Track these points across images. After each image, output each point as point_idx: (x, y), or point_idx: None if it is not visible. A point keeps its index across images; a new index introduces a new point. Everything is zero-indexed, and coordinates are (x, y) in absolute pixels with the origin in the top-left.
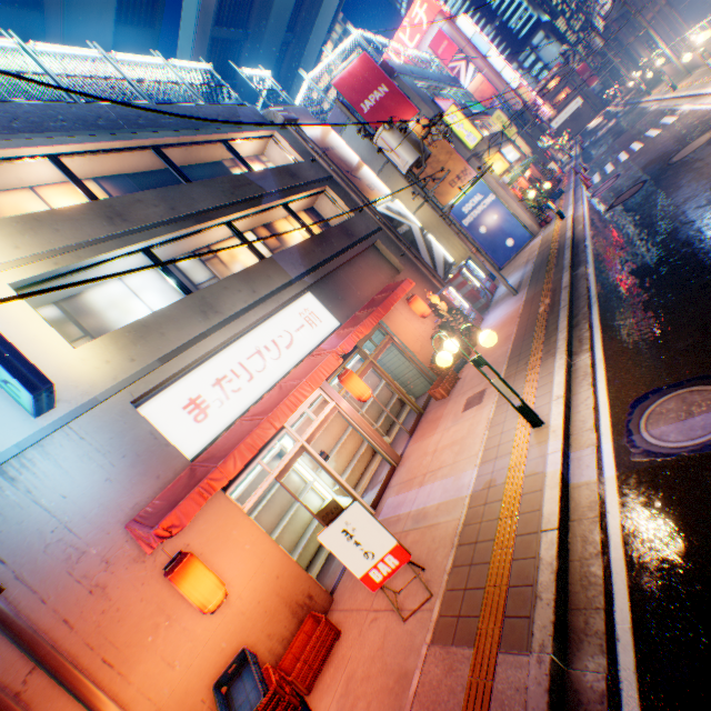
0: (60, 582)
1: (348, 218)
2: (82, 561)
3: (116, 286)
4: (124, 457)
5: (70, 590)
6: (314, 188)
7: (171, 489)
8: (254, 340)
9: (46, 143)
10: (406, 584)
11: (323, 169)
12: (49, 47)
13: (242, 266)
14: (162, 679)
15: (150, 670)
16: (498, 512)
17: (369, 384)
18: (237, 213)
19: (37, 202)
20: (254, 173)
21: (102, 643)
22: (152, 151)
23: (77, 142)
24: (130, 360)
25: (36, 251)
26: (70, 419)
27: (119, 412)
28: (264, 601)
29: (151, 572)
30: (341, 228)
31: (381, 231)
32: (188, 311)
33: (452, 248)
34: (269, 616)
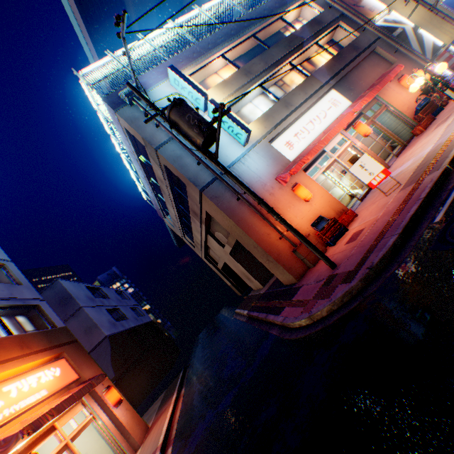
0: (261, 191)
1: (354, 39)
2: (265, 187)
3: (249, 105)
4: (270, 159)
5: (264, 193)
6: (331, 26)
7: (287, 168)
8: (308, 117)
9: (219, 51)
10: (388, 190)
11: (336, 11)
12: (207, 5)
13: (295, 86)
14: (293, 220)
15: (290, 217)
16: (438, 150)
17: (369, 140)
18: (292, 57)
19: (217, 78)
20: (297, 31)
21: (275, 208)
22: (250, 39)
23: (227, 46)
24: (264, 128)
25: (228, 94)
26: (252, 148)
27: (265, 146)
28: (324, 208)
29: (285, 193)
30: (350, 47)
31: (378, 40)
32: (280, 107)
33: (444, 34)
34: (326, 212)
